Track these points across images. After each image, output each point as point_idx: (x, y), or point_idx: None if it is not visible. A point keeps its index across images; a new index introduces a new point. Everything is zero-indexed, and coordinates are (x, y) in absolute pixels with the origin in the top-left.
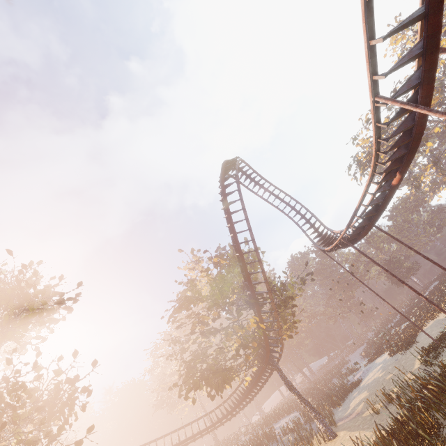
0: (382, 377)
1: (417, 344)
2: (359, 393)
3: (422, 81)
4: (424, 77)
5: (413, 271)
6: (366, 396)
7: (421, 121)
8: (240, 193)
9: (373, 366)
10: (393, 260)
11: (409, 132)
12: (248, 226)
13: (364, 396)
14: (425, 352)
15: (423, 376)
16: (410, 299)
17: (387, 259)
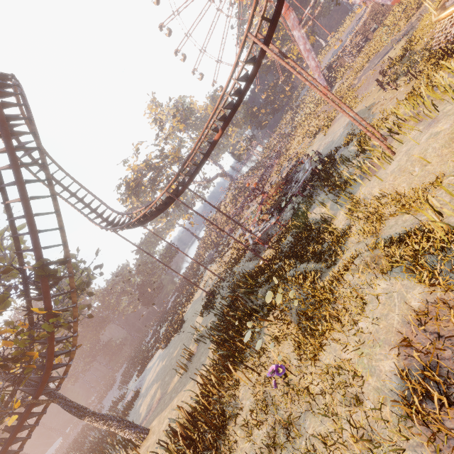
0: (167, 361)
1: (188, 320)
2: (146, 395)
3: (265, 44)
4: (267, 41)
5: (160, 290)
6: (160, 384)
7: (252, 79)
8: (30, 112)
9: (147, 372)
10: (145, 284)
11: (239, 91)
12: (43, 161)
13: (156, 387)
14: (203, 309)
15: (220, 306)
16: (157, 316)
17: (140, 283)
